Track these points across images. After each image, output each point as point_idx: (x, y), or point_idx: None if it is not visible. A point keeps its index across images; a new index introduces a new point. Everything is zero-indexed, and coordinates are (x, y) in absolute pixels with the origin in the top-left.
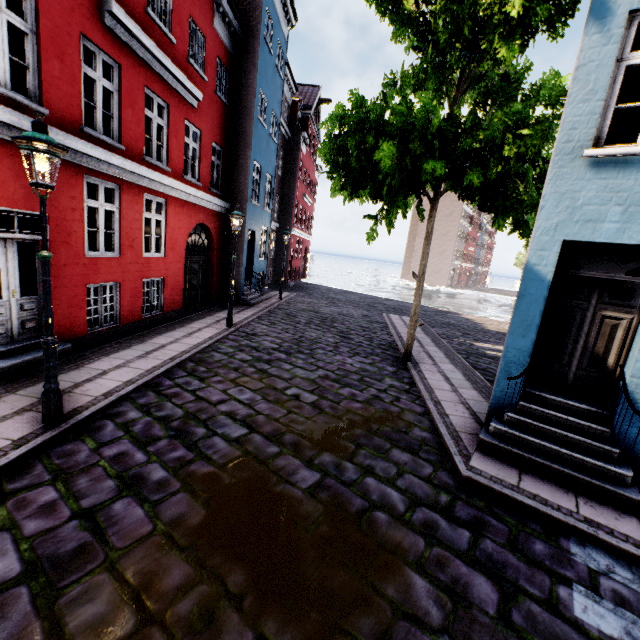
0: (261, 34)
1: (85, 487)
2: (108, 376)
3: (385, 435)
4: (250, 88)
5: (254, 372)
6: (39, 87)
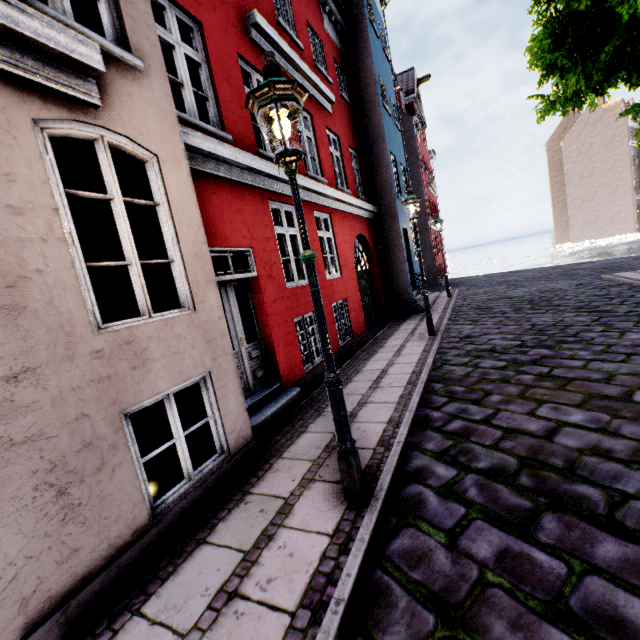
0: (366, 17)
1: None
2: (360, 418)
3: None
4: (368, 77)
5: (536, 380)
6: (219, 116)
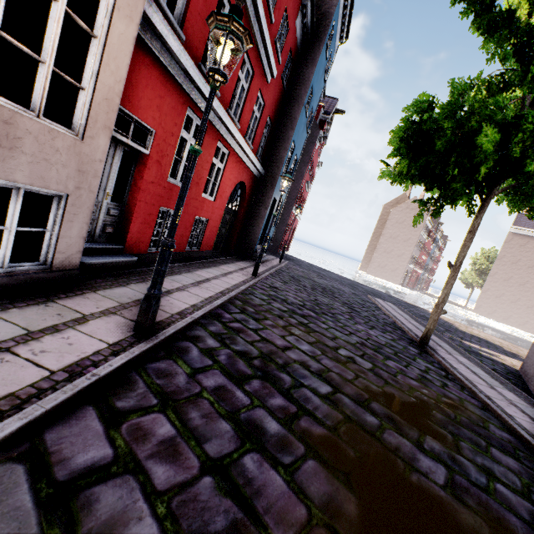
0: (326, 39)
1: (200, 425)
2: (174, 296)
3: (468, 427)
4: (306, 80)
5: (298, 324)
6: (183, 15)
